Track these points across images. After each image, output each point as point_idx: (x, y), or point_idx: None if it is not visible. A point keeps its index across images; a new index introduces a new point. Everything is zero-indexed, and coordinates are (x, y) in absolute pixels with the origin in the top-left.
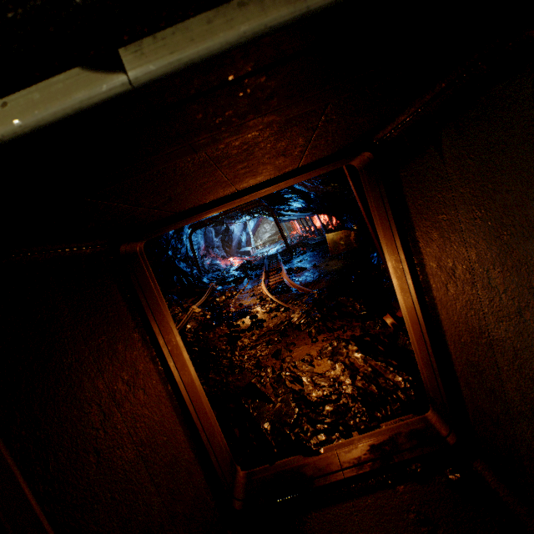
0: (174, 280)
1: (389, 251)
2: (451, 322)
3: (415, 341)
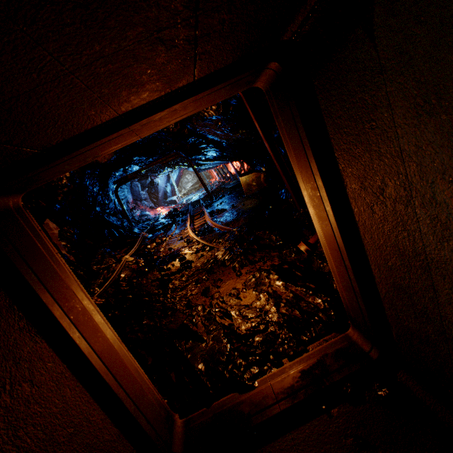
0: (105, 234)
1: (304, 179)
2: (377, 246)
3: (334, 267)
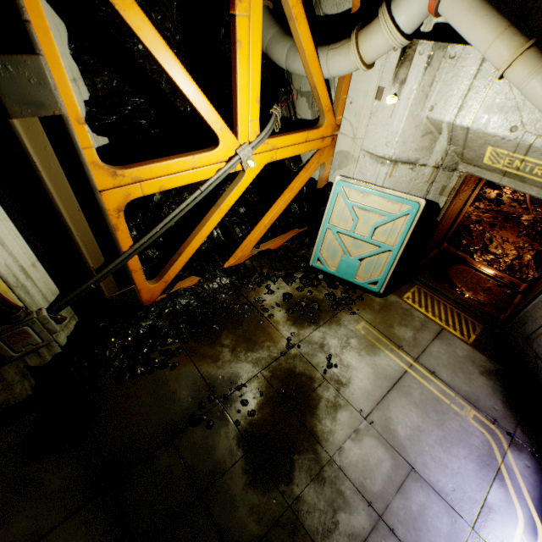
0: None
1: None
2: None
3: None
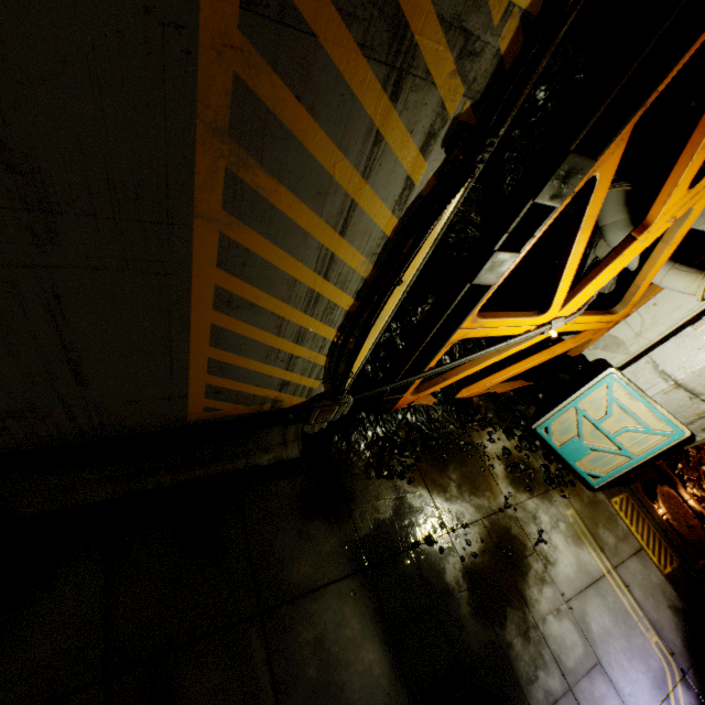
0: None
1: None
2: None
3: None
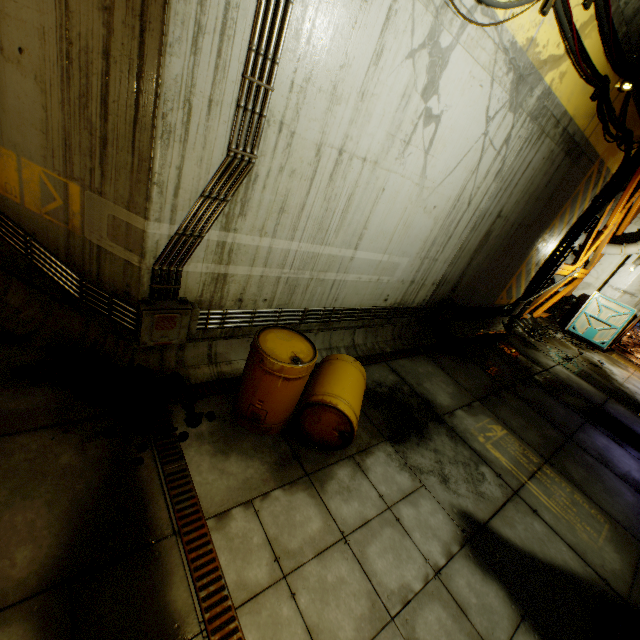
0: None
1: None
2: None
3: None
